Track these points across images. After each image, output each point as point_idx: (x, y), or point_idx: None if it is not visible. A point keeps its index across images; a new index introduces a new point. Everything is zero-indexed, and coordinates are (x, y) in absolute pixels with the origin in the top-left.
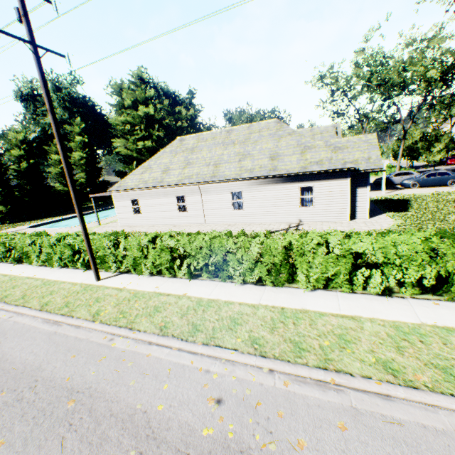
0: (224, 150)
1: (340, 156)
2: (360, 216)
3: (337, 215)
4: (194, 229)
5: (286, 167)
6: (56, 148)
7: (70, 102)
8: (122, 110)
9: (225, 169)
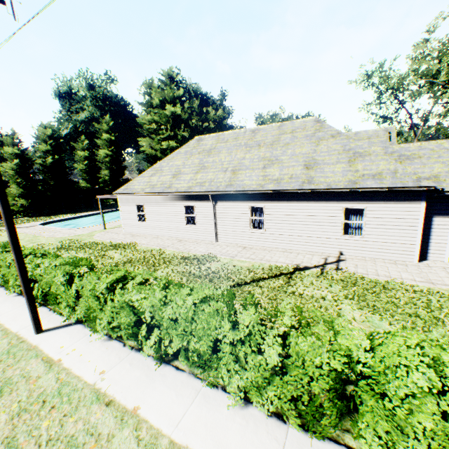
0: (246, 153)
1: (408, 169)
2: (434, 257)
3: (398, 252)
4: (200, 248)
5: (326, 179)
6: (83, 144)
7: (103, 100)
8: (150, 109)
9: (244, 177)
